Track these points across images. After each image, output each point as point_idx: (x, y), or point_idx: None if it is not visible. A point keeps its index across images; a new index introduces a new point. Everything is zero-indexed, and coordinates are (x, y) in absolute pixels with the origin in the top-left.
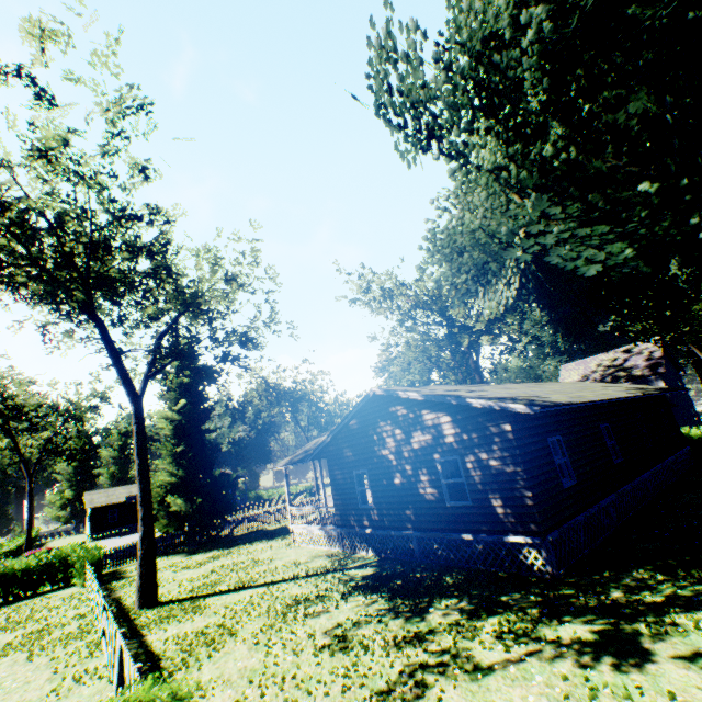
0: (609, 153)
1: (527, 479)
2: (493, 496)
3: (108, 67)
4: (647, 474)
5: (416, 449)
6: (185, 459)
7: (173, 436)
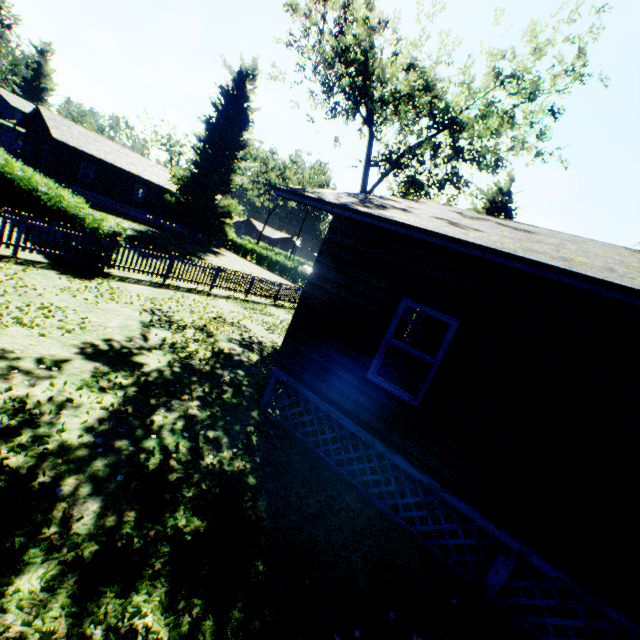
0: None
1: (299, 302)
2: None
3: None
4: None
5: None
6: None
7: None
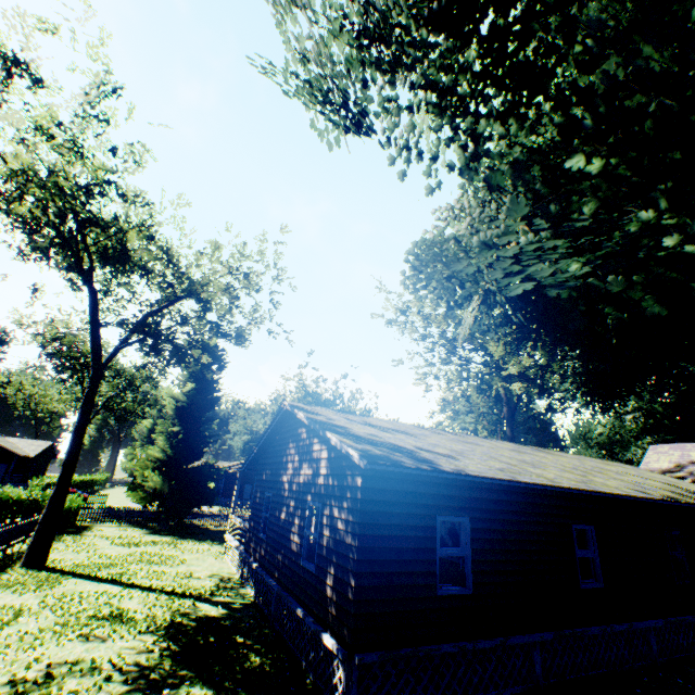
0: (557, 122)
1: (357, 561)
2: (329, 569)
3: (99, 57)
4: (654, 622)
5: (301, 483)
6: (177, 439)
7: (175, 415)
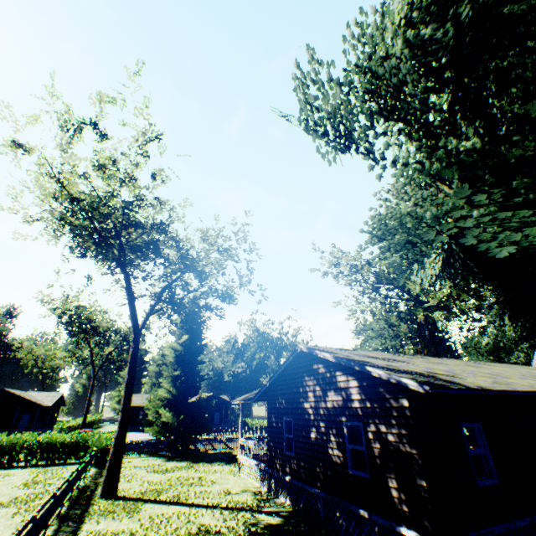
0: (515, 139)
1: (422, 465)
2: (389, 474)
3: (143, 115)
4: None
5: (329, 407)
6: (179, 381)
7: (175, 362)
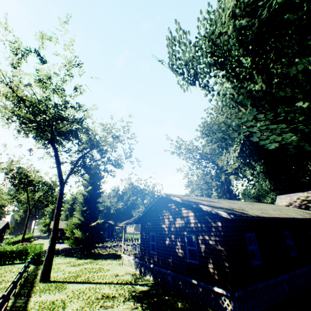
0: (282, 87)
1: (226, 255)
2: (209, 261)
3: (69, 50)
4: None
5: (177, 227)
6: (86, 213)
7: (83, 202)
